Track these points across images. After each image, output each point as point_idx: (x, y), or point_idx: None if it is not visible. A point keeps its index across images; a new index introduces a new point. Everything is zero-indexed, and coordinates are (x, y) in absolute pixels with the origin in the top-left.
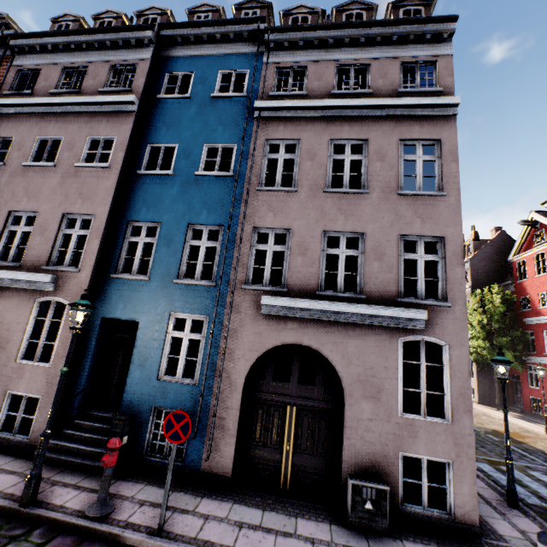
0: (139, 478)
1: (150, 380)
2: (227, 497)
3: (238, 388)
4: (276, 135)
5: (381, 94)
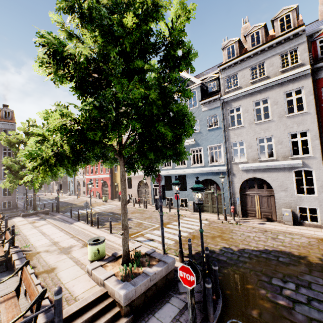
0: None
1: None
2: None
3: None
4: None
5: None
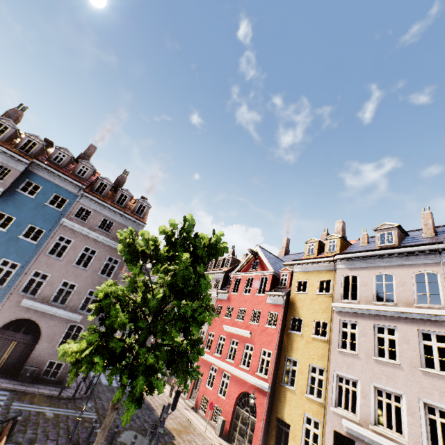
0: None
1: None
2: None
3: None
4: (65, 234)
5: (112, 236)
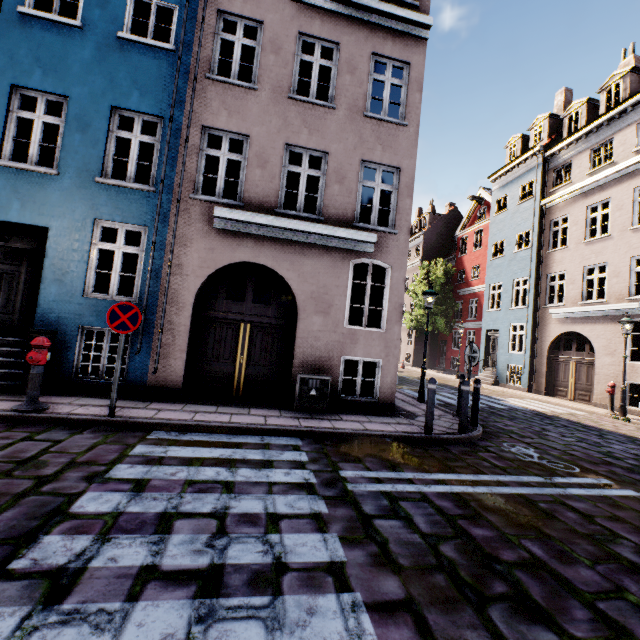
0: (72, 395)
1: (74, 297)
2: (179, 402)
3: (187, 305)
4: (233, 8)
5: None
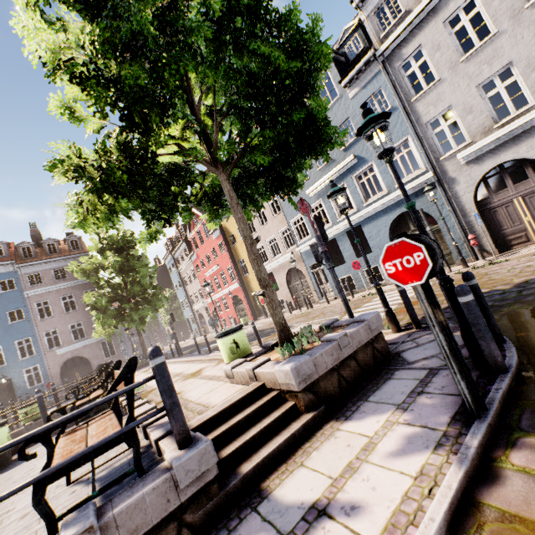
0: None
1: (26, 390)
2: None
3: (59, 376)
4: (38, 300)
5: (73, 278)
